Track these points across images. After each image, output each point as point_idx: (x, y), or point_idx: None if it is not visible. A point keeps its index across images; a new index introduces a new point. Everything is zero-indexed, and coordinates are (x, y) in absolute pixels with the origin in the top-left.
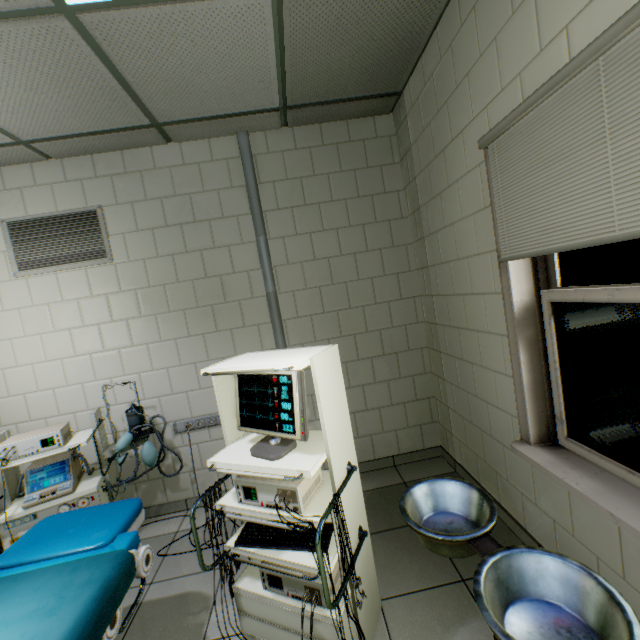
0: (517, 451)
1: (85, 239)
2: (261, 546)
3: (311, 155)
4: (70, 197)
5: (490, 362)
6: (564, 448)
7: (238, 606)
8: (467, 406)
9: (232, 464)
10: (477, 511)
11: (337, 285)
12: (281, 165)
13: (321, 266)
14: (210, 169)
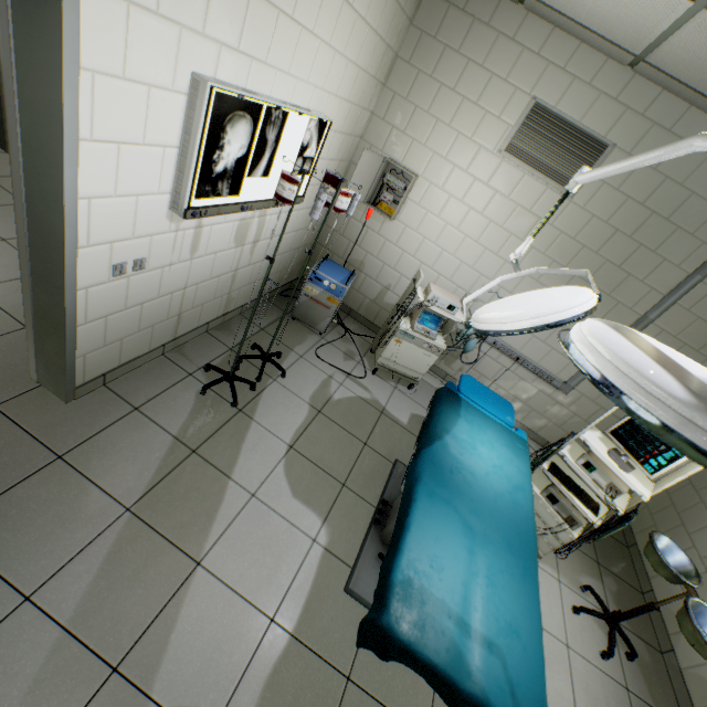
0: None
1: (573, 164)
2: (563, 484)
3: None
4: (602, 117)
5: None
6: None
7: None
8: (687, 504)
9: (598, 452)
10: (682, 570)
11: (699, 354)
12: None
13: None
14: None
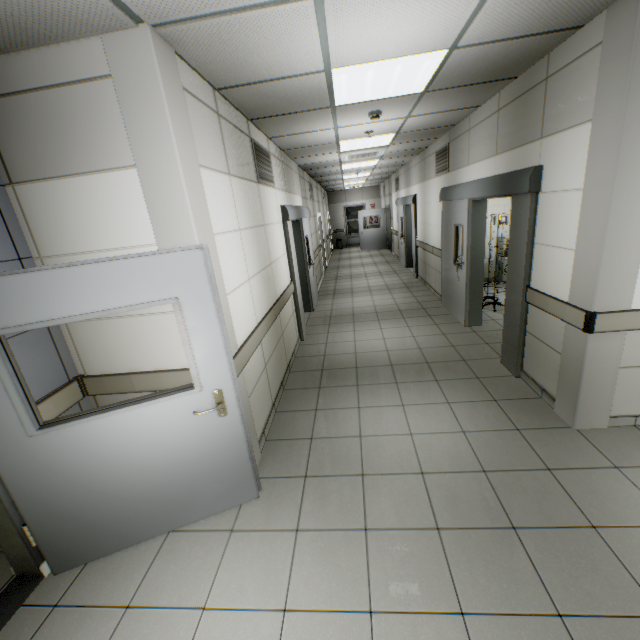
0: None
1: None
2: None
3: None
4: None
5: None
6: None
7: None
8: None
9: None
10: None
11: None
12: None
13: None
14: None
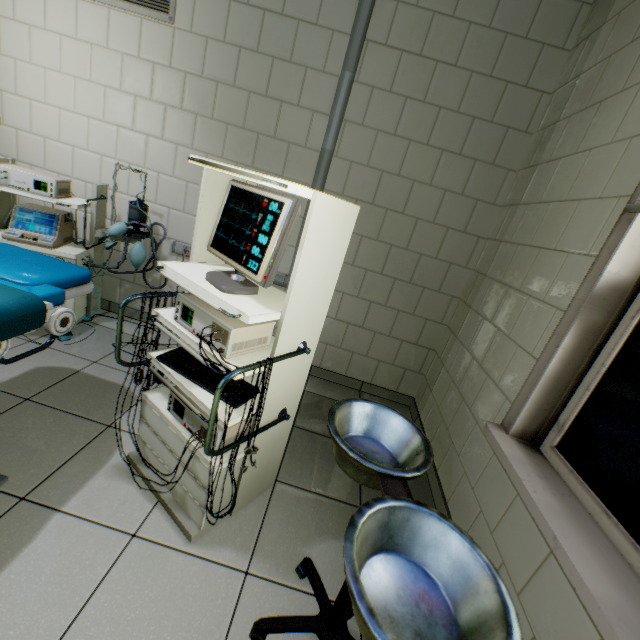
0: (489, 432)
1: None
2: (179, 371)
3: None
4: None
5: (521, 335)
6: (542, 456)
7: (142, 412)
8: (463, 371)
9: (180, 275)
10: (409, 457)
11: (403, 179)
12: None
13: (397, 147)
14: None
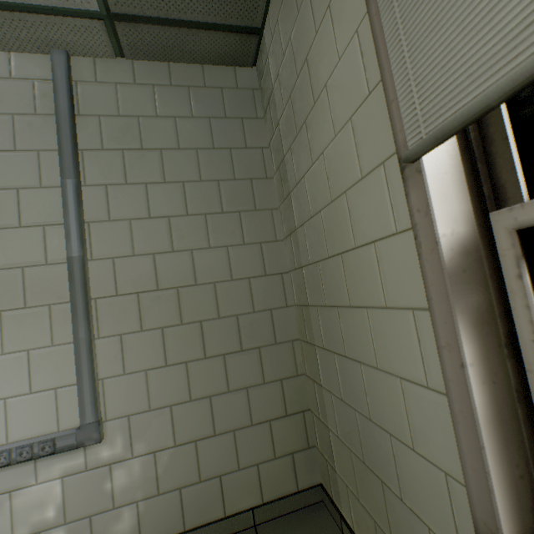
0: None
1: None
2: None
3: (155, 94)
4: None
5: (392, 361)
6: None
7: None
8: (356, 433)
9: None
10: None
11: (179, 253)
12: (113, 98)
13: (158, 227)
14: (5, 88)
